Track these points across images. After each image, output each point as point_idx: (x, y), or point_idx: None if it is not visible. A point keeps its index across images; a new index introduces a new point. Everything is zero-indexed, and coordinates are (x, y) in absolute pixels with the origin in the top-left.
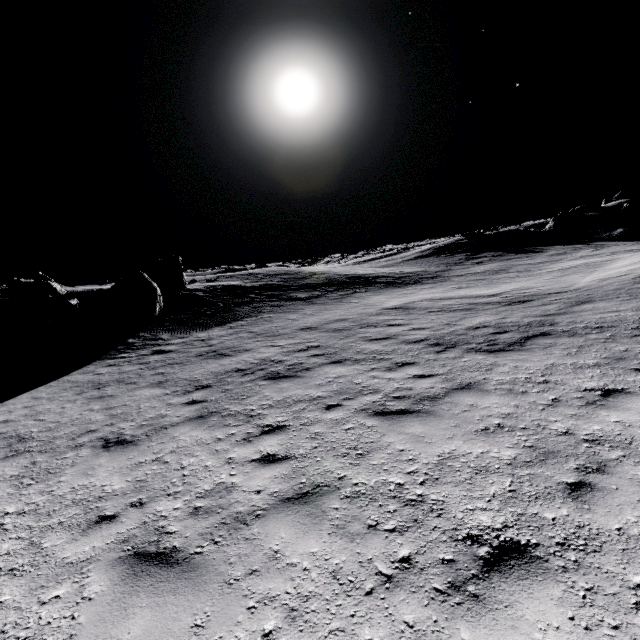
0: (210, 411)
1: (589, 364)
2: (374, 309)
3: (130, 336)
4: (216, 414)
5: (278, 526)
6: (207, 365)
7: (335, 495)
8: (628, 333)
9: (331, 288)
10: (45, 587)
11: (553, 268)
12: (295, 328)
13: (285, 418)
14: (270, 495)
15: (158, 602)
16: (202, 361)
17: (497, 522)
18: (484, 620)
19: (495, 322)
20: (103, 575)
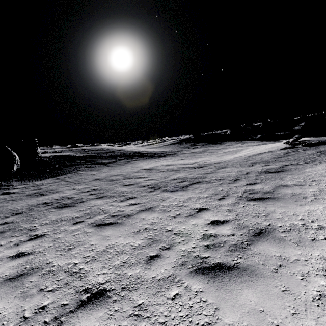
0: (10, 228)
1: (204, 196)
2: (137, 169)
3: None
4: (12, 230)
5: None
6: (29, 200)
7: (37, 273)
8: (227, 182)
9: (122, 158)
10: None
11: (222, 151)
12: (92, 179)
13: (48, 230)
14: (1, 277)
15: None
16: (28, 198)
17: (104, 280)
18: None
19: (184, 176)
20: None
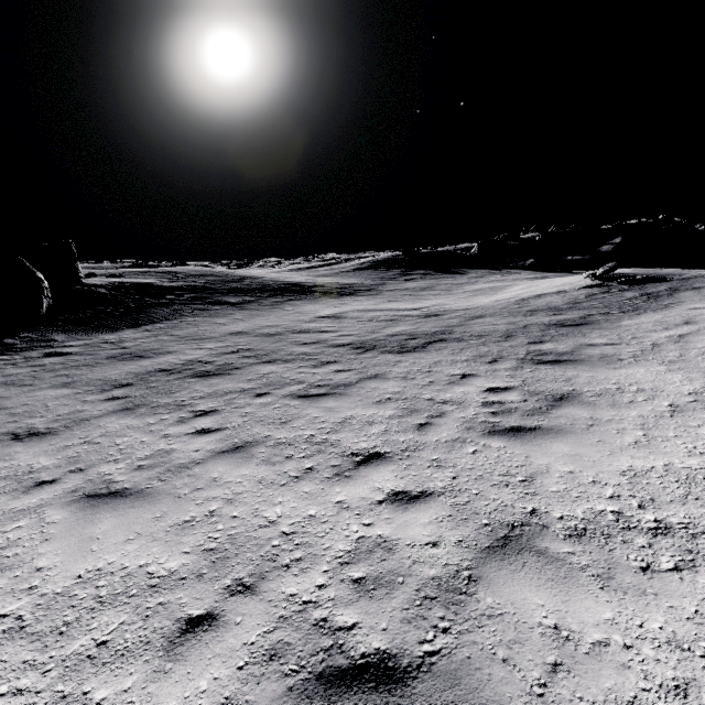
0: (136, 404)
1: (462, 360)
2: (308, 317)
3: (8, 336)
4: (144, 406)
5: (216, 466)
6: (124, 366)
7: (262, 445)
8: (495, 340)
9: (264, 294)
10: (2, 525)
11: (468, 289)
12: (224, 332)
13: (217, 405)
14: (208, 451)
15: (121, 513)
16: (116, 363)
17: (371, 445)
18: (350, 484)
19: (410, 331)
20: (61, 510)
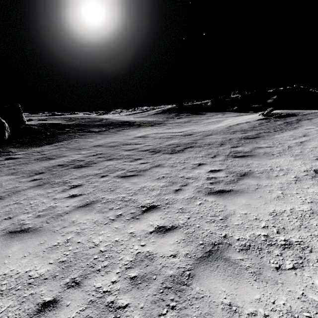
0: (44, 182)
1: (200, 156)
2: (131, 137)
3: None
4: (47, 183)
5: (75, 214)
6: (41, 163)
7: (99, 203)
8: (216, 146)
9: (111, 127)
10: None
11: (206, 122)
12: (91, 145)
13: (82, 182)
14: (73, 206)
15: (23, 242)
16: (38, 162)
17: (151, 201)
18: (138, 222)
19: (177, 142)
20: None
